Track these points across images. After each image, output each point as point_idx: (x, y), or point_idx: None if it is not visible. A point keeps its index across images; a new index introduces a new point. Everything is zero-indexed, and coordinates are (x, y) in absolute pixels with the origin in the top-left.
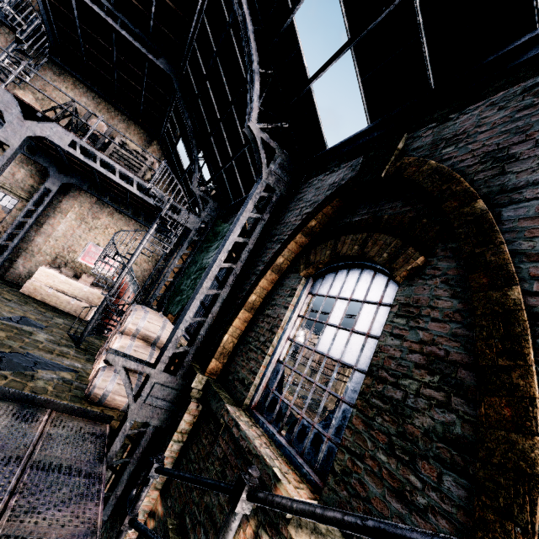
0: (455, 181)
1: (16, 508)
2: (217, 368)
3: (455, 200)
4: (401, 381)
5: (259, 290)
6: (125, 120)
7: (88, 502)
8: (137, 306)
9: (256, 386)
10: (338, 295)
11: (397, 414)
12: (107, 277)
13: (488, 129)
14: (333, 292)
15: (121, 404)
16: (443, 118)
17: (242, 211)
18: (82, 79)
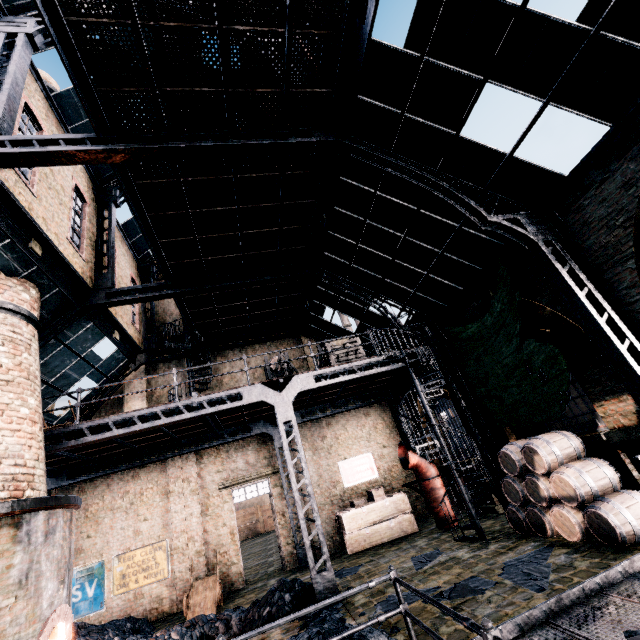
0: None
1: None
2: None
3: None
4: None
5: None
6: (271, 345)
7: None
8: (509, 447)
9: None
10: None
11: None
12: (378, 480)
13: None
14: None
15: None
16: None
17: (557, 274)
18: (227, 346)
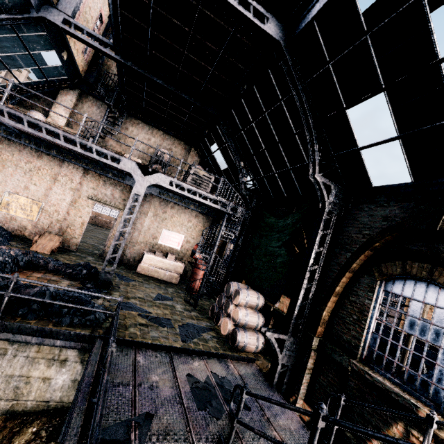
0: None
1: (270, 417)
2: (321, 331)
3: None
4: None
5: (341, 284)
6: (171, 138)
7: (288, 411)
8: (234, 284)
9: (362, 347)
10: (412, 297)
11: None
12: (178, 250)
13: None
14: (406, 294)
15: (253, 349)
16: None
17: (317, 232)
18: (141, 118)
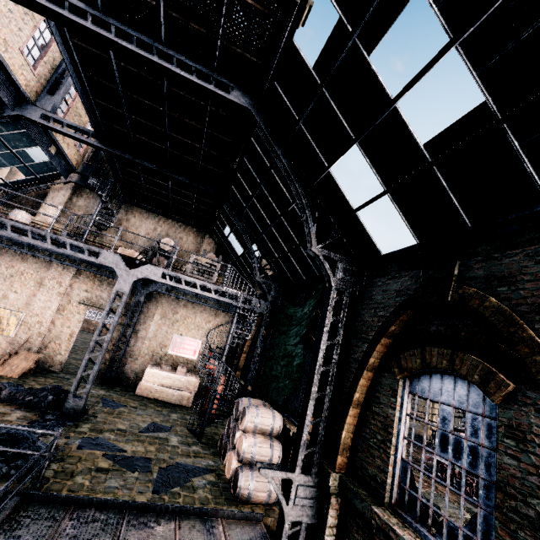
0: (519, 326)
1: None
2: (343, 463)
3: (525, 345)
4: (529, 499)
5: (360, 389)
6: (181, 226)
7: None
8: (244, 400)
9: (390, 485)
10: (440, 400)
11: (536, 530)
12: (194, 361)
13: (532, 279)
14: (433, 396)
15: (263, 499)
16: (487, 254)
17: (324, 319)
18: (145, 207)
